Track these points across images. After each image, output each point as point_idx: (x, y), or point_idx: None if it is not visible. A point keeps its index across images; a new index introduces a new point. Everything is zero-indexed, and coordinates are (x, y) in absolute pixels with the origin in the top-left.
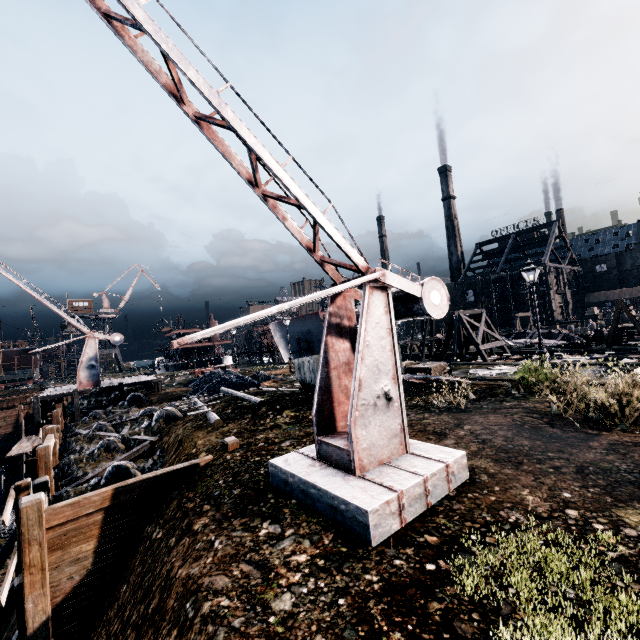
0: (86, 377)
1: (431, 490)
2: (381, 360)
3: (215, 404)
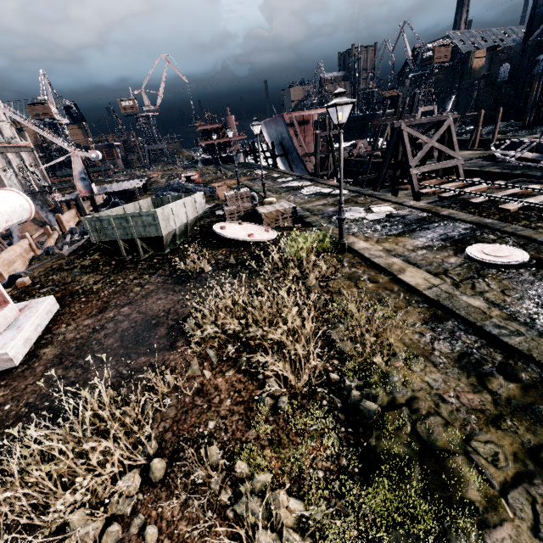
0: (82, 187)
1: None
2: None
3: None
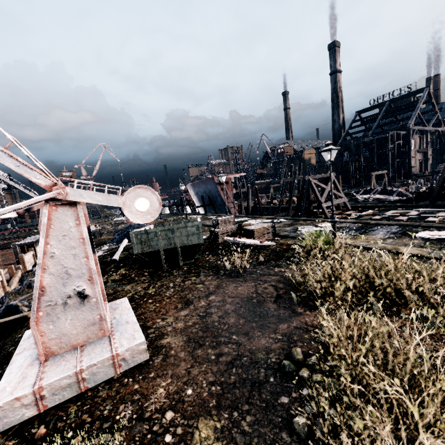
0: None
1: (88, 377)
2: (72, 266)
3: (99, 256)
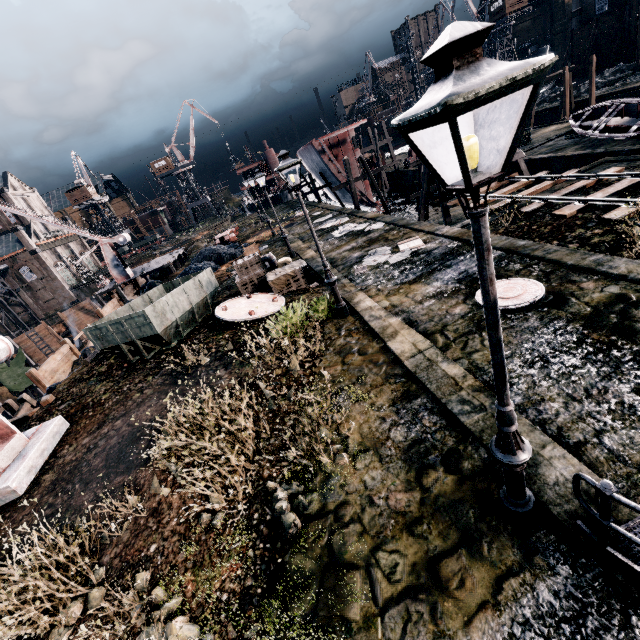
0: (118, 274)
1: None
2: None
3: None
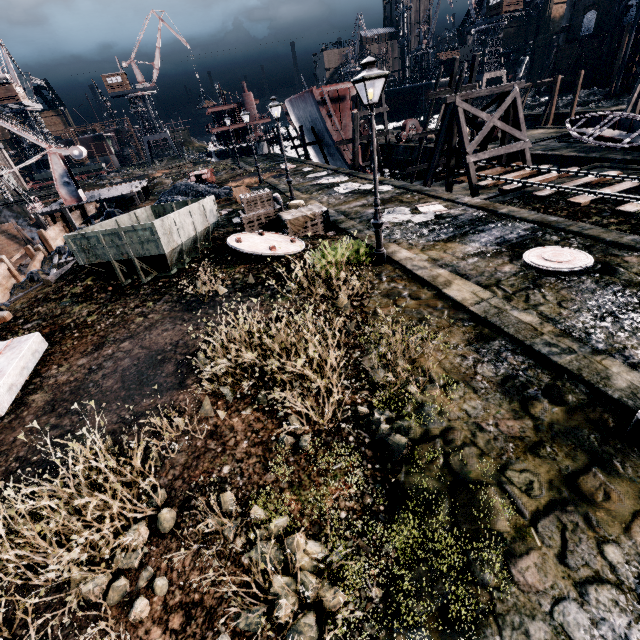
0: (67, 194)
1: None
2: None
3: None
